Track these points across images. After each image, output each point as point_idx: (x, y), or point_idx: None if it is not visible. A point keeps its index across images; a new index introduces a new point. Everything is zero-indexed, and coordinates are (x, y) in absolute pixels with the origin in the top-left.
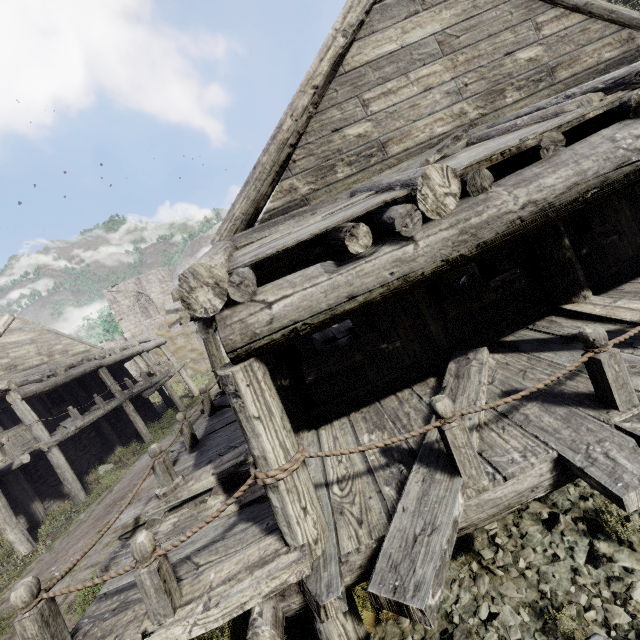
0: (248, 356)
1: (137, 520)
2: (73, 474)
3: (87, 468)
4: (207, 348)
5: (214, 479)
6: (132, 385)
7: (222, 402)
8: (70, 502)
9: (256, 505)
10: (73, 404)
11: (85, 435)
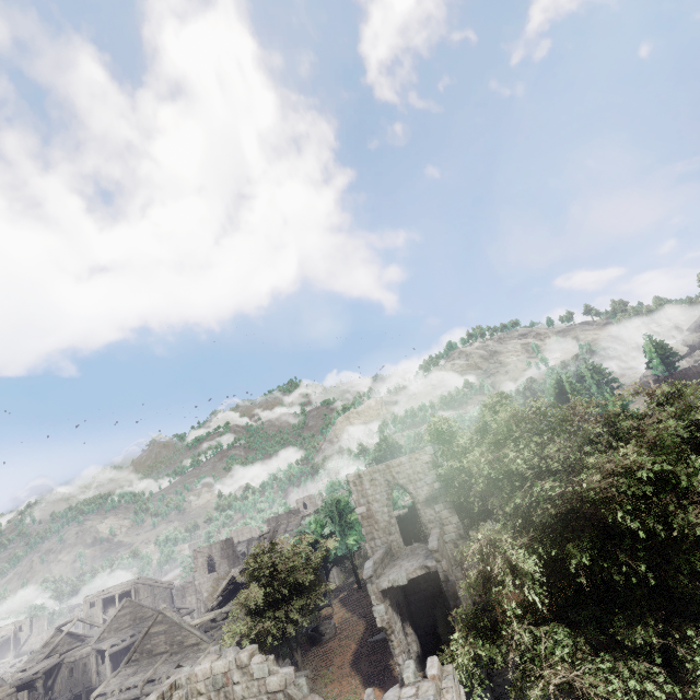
0: None
1: None
2: None
3: None
4: None
5: None
6: None
7: None
8: None
9: None
10: None
11: None
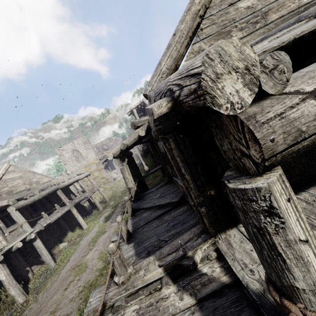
0: (279, 163)
1: (104, 305)
2: (46, 251)
3: (53, 245)
4: (123, 174)
5: (161, 270)
6: (75, 198)
7: (137, 206)
8: (45, 267)
9: (214, 300)
10: (44, 210)
11: (51, 227)
